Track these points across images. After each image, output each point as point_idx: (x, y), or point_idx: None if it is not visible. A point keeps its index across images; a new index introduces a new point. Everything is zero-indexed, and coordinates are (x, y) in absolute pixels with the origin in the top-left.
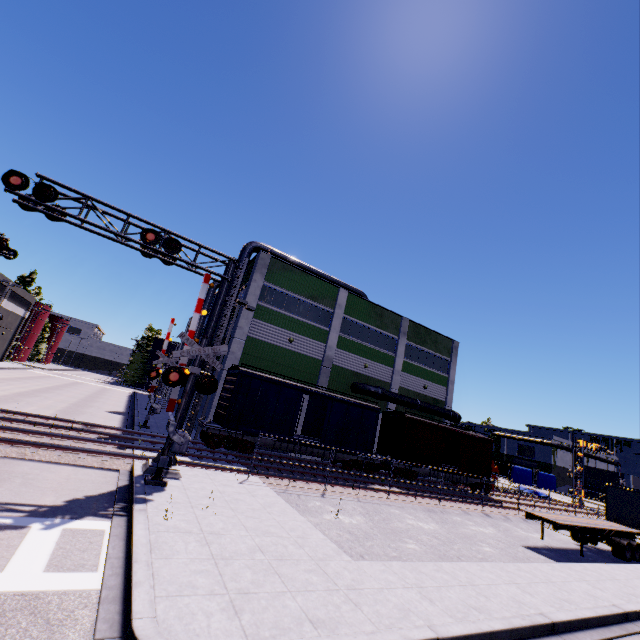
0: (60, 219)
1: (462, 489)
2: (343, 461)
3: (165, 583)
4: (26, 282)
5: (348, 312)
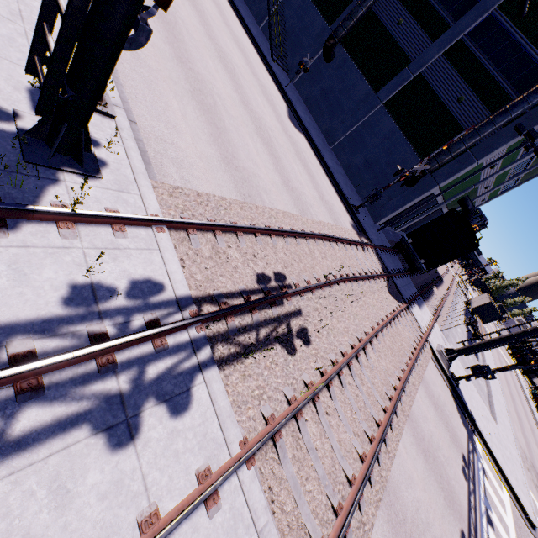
0: None
1: None
2: None
3: (516, 489)
4: None
5: None
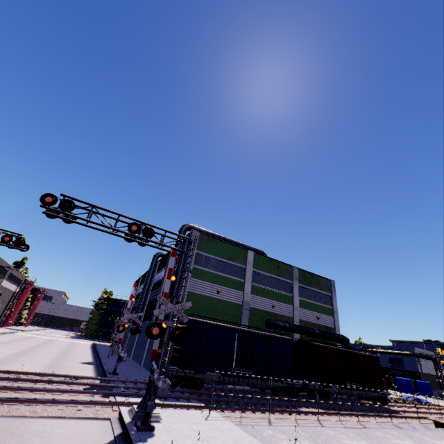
0: (73, 221)
1: (366, 403)
2: (272, 388)
3: None
4: (19, 265)
5: (255, 266)
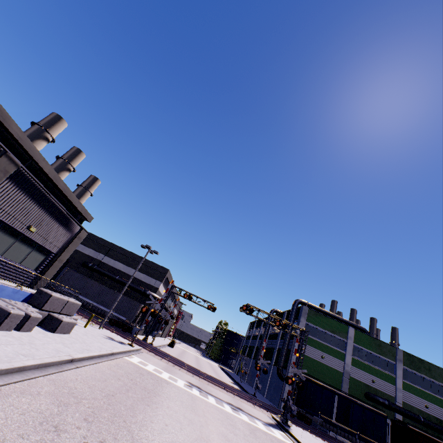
0: (250, 315)
1: None
2: None
3: None
4: None
5: (356, 342)
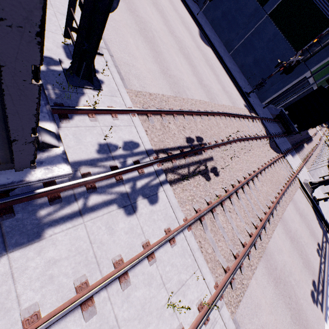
0: None
1: None
2: None
3: None
4: None
5: None
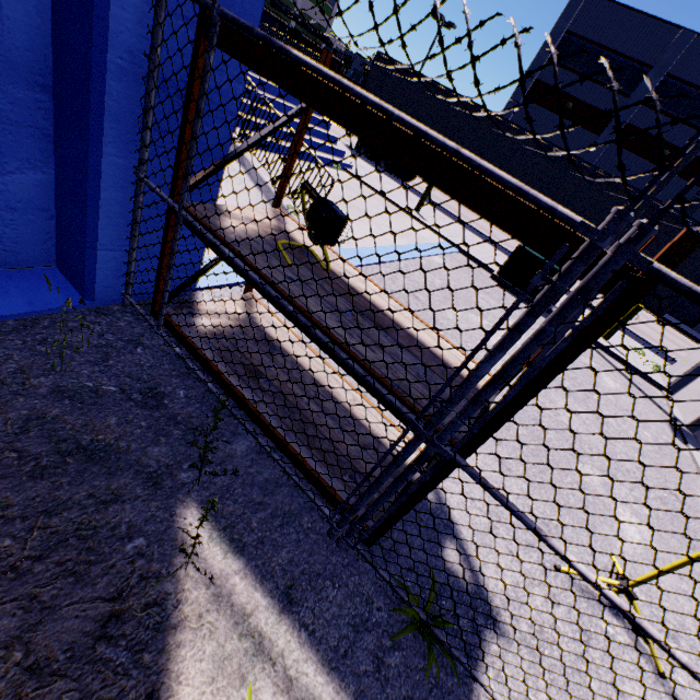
0: None
1: None
2: None
3: None
4: None
5: None
